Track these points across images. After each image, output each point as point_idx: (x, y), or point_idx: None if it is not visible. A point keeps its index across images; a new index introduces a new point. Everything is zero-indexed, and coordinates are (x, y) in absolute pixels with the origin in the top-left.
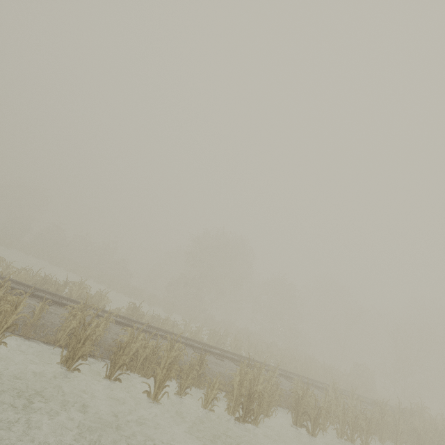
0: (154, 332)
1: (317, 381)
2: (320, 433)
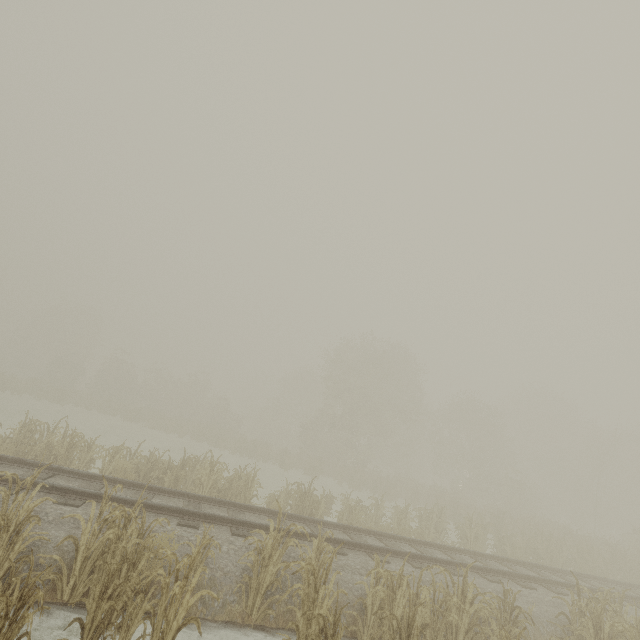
0: (373, 545)
1: (632, 585)
2: None
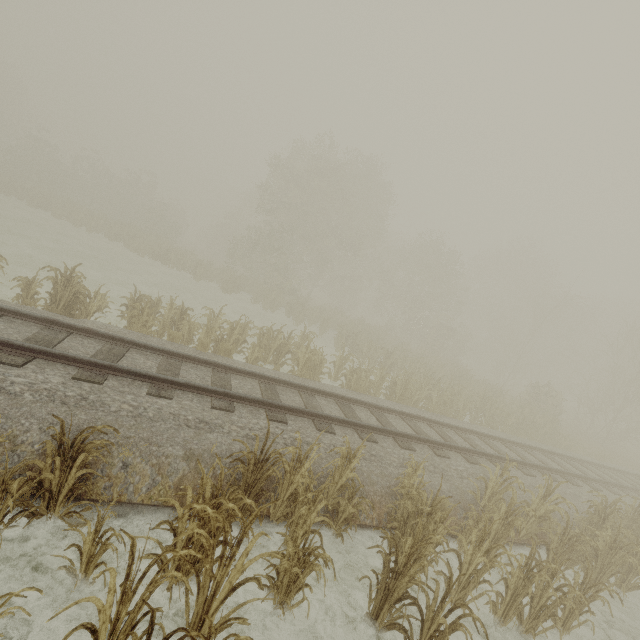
0: (16, 342)
1: (466, 430)
2: (449, 605)
